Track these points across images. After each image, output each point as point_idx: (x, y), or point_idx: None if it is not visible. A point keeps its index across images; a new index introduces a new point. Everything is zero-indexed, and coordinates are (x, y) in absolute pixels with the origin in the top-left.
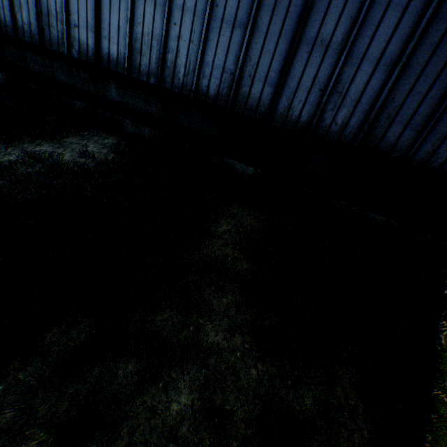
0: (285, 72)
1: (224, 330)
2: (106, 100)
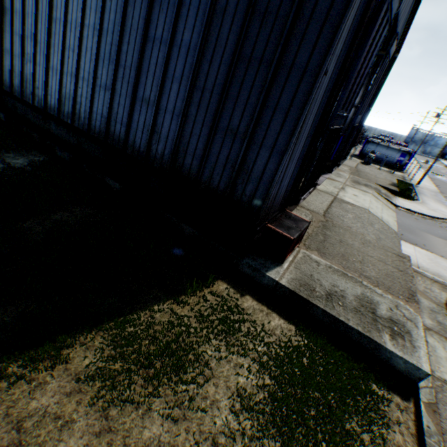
0: (128, 118)
1: None
2: (51, 133)
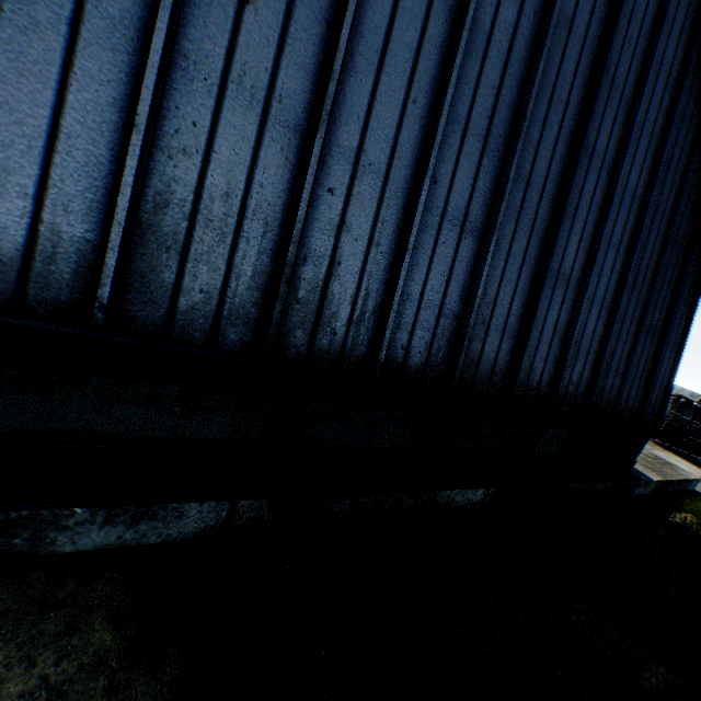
0: (534, 318)
1: None
2: None
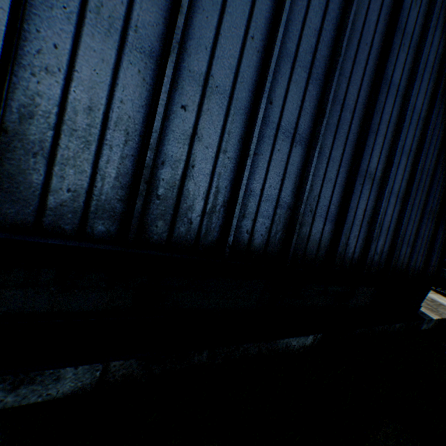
0: (349, 206)
1: None
2: None
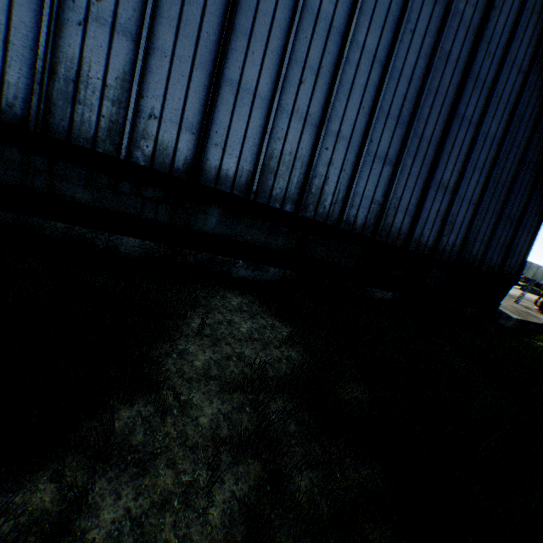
0: (423, 206)
1: None
2: (192, 232)
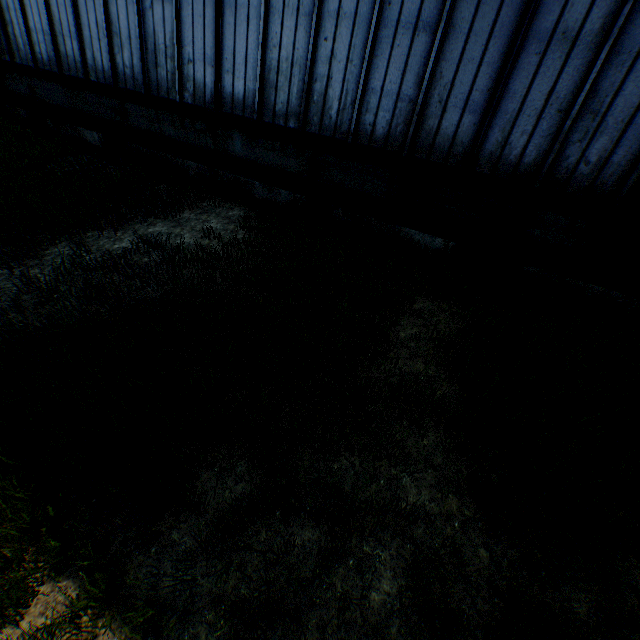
0: (499, 90)
1: (430, 486)
2: (228, 156)
